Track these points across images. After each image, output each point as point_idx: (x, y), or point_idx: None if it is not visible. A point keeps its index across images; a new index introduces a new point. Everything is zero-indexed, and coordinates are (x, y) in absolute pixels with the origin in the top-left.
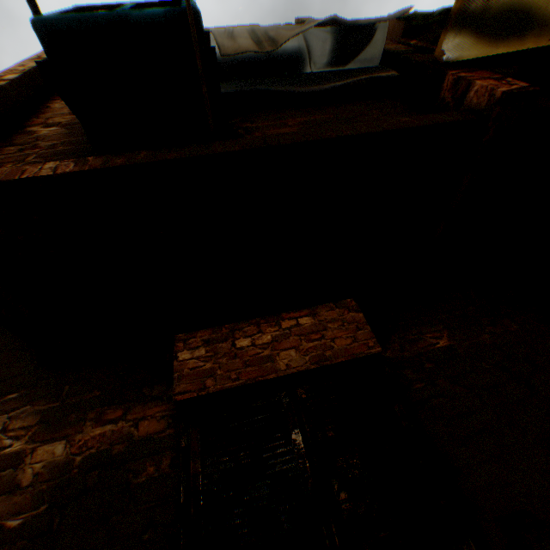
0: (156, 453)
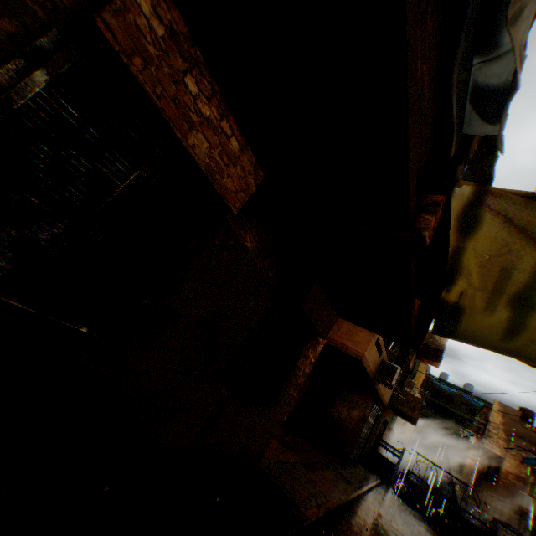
0: (4, 4)
